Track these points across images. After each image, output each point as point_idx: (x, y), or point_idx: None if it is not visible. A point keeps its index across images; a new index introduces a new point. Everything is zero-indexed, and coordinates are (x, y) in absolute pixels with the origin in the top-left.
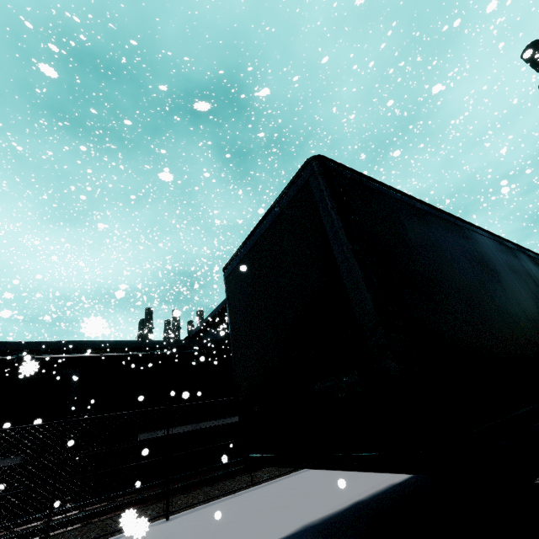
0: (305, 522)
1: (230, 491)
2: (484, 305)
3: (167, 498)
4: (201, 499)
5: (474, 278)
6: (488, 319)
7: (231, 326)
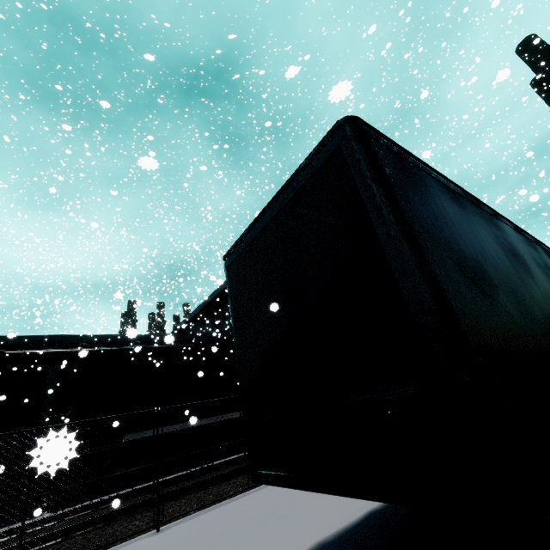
0: (318, 539)
1: (226, 496)
2: (527, 300)
3: (157, 507)
4: (195, 506)
5: (512, 270)
6: (533, 317)
7: (234, 322)
